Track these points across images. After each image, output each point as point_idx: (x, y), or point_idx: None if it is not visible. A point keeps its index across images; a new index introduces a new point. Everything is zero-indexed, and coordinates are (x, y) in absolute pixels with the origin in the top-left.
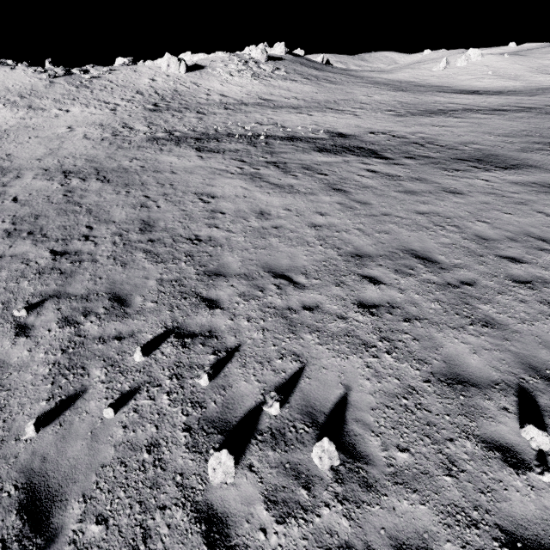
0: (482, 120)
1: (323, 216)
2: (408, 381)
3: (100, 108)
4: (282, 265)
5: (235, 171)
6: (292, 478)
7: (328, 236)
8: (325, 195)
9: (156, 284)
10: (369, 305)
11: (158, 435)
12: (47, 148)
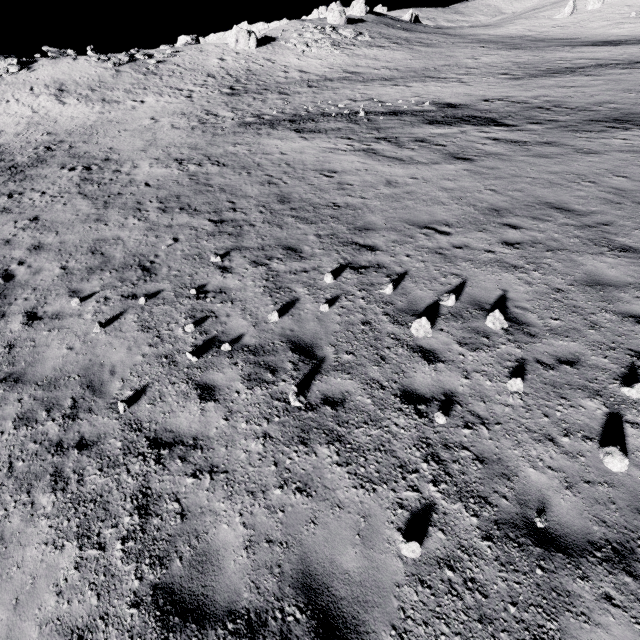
0: (621, 76)
1: (451, 181)
2: (555, 285)
3: (175, 96)
4: (424, 220)
5: (346, 148)
6: (474, 334)
7: (461, 197)
8: (448, 164)
9: (316, 238)
10: (512, 243)
11: (366, 318)
12: (143, 140)
